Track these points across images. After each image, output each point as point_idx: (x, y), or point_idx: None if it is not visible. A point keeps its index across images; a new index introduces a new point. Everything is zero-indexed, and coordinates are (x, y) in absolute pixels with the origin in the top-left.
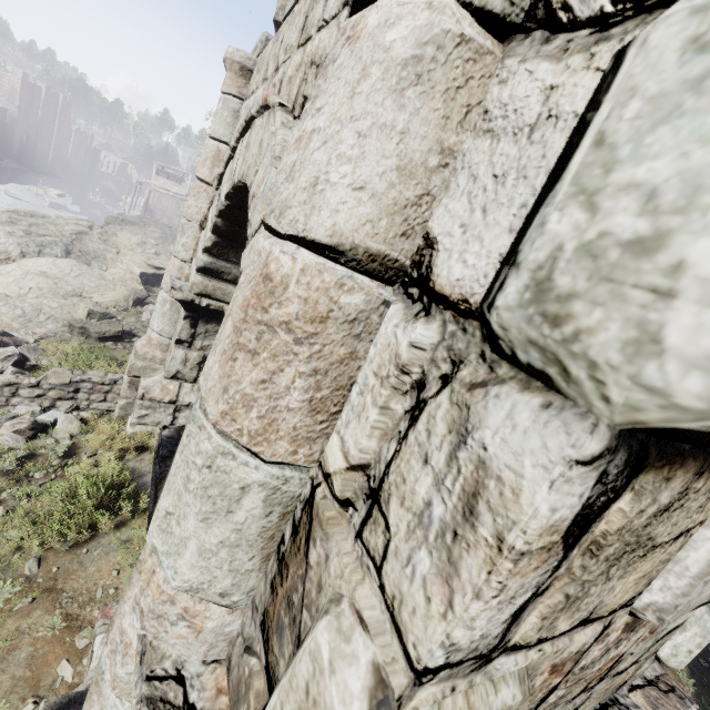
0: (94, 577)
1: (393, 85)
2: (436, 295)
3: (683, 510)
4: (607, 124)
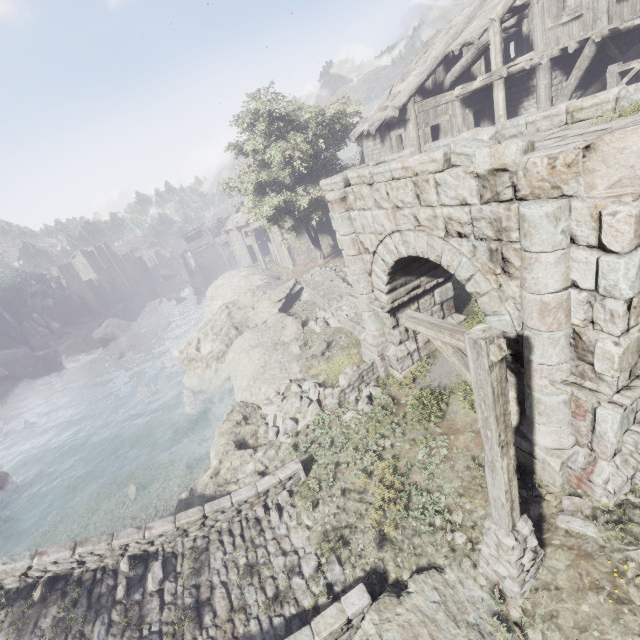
0: (462, 420)
1: (554, 266)
2: (583, 289)
3: None
4: (602, 271)
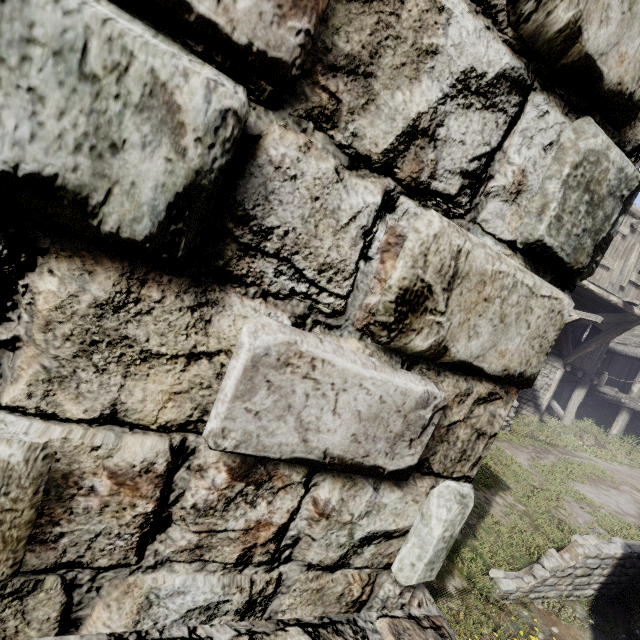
0: None
1: None
2: None
3: (160, 321)
4: None
